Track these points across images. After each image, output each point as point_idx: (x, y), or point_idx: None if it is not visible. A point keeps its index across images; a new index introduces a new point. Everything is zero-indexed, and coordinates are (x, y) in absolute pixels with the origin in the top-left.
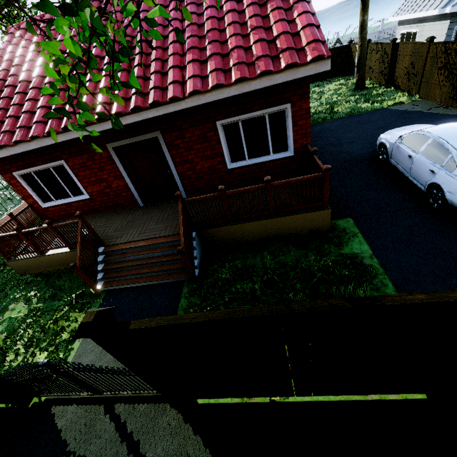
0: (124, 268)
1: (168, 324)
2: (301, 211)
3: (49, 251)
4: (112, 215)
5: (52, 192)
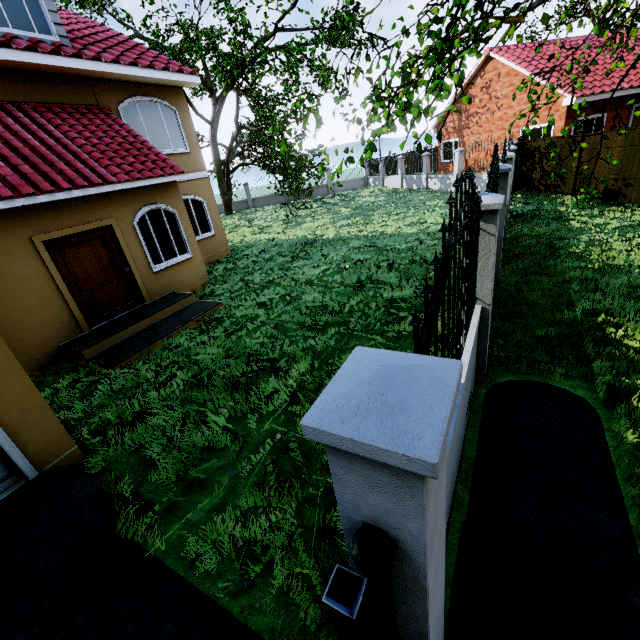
0: None
1: None
2: None
3: None
4: None
5: None
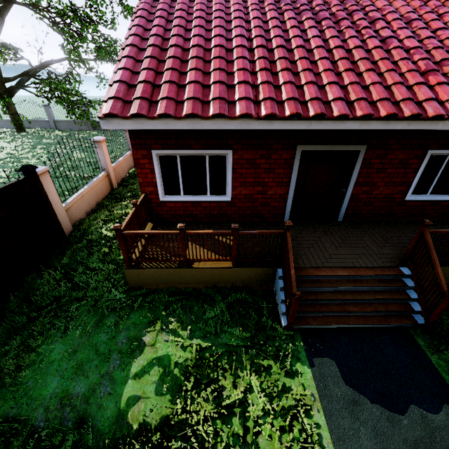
0: (319, 301)
1: None
2: None
3: (195, 262)
4: (251, 226)
5: (185, 184)
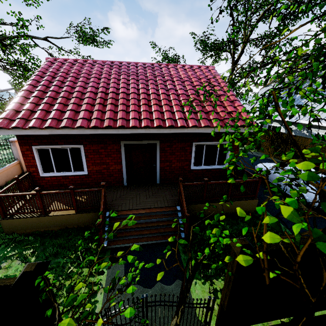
0: (126, 230)
1: (284, 247)
2: (243, 199)
3: (52, 212)
4: None
5: (57, 165)
